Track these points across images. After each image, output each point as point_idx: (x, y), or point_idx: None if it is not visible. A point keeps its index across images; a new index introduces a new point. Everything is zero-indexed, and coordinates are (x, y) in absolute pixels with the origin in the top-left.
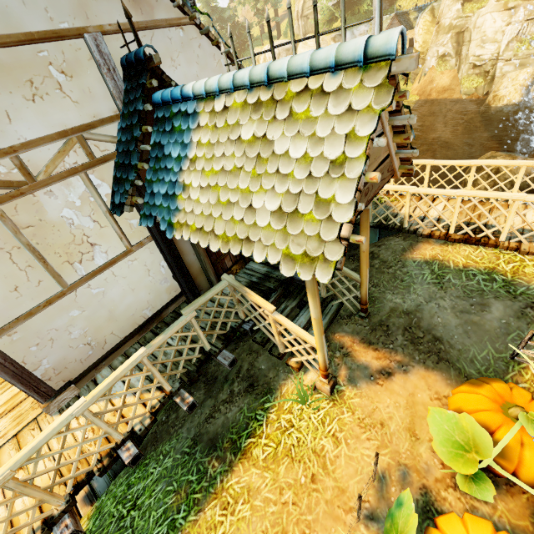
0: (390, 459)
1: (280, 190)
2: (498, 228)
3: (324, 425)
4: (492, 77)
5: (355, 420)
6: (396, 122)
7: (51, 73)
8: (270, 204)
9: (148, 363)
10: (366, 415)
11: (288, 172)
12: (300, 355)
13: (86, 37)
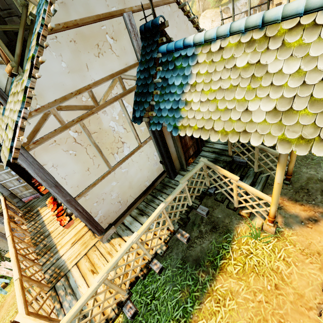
0: None
1: (275, 97)
2: None
3: (275, 253)
4: None
5: (297, 250)
6: None
7: (107, 39)
8: (265, 107)
9: (165, 212)
10: (305, 247)
11: (282, 84)
12: (248, 208)
13: (124, 15)
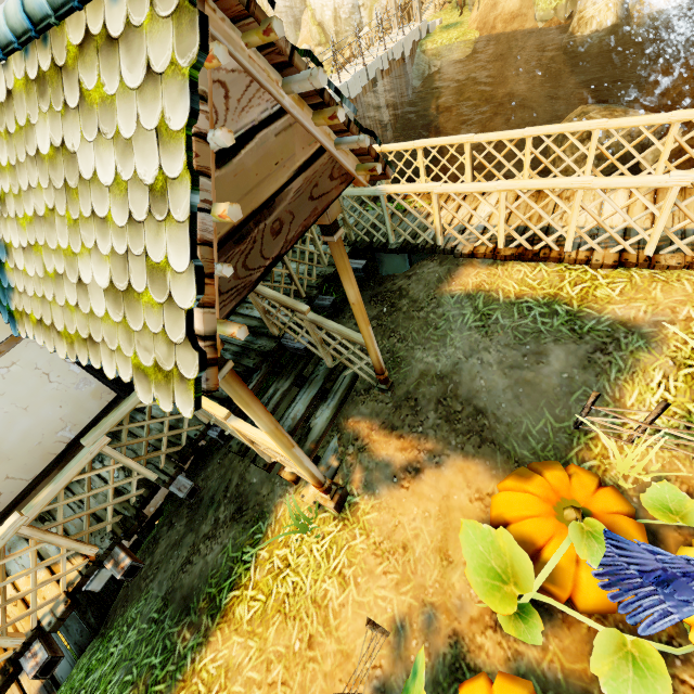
0: (413, 598)
1: (104, 249)
2: (561, 233)
3: (330, 559)
4: None
5: (369, 547)
6: (295, 86)
7: None
8: (100, 276)
9: (32, 533)
10: (385, 536)
11: (105, 213)
12: None
13: None
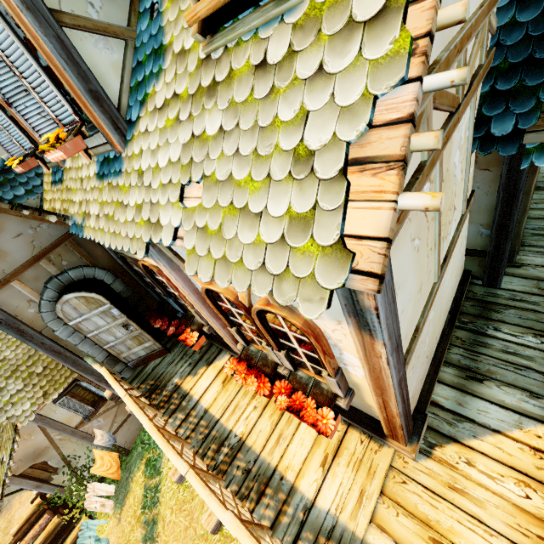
0: None
1: None
2: None
3: None
4: None
5: None
6: None
7: None
8: None
9: None
10: None
11: None
12: None
13: None
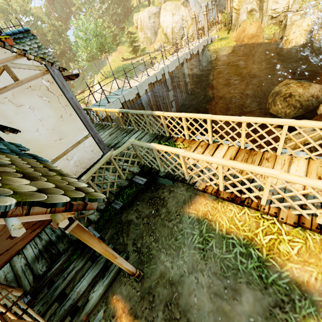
0: None
1: None
2: (258, 194)
3: None
4: (285, 25)
5: None
6: None
7: None
8: None
9: None
10: None
11: None
12: None
13: None
